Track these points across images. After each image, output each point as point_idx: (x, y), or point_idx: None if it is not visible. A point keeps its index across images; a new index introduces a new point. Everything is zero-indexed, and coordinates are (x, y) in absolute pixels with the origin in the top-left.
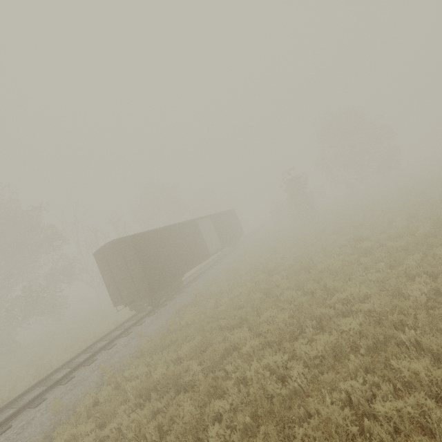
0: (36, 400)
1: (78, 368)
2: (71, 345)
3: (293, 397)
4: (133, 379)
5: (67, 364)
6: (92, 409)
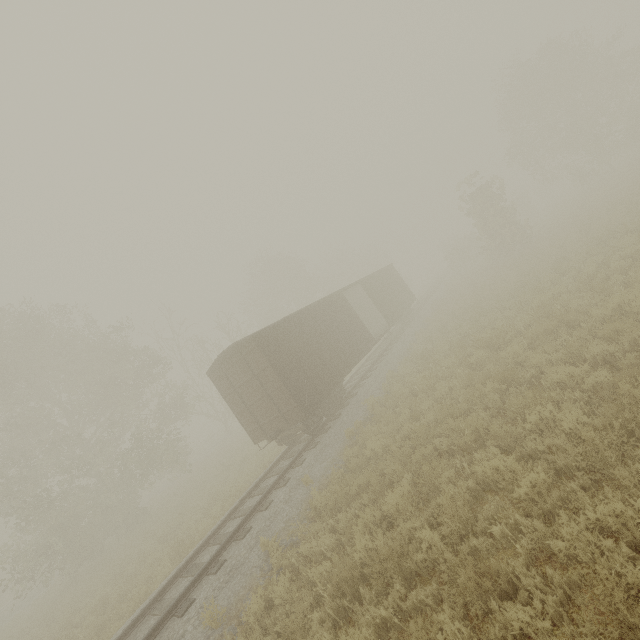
0: (182, 603)
1: (228, 545)
2: (210, 507)
3: None
4: (316, 557)
5: (211, 538)
6: (266, 614)
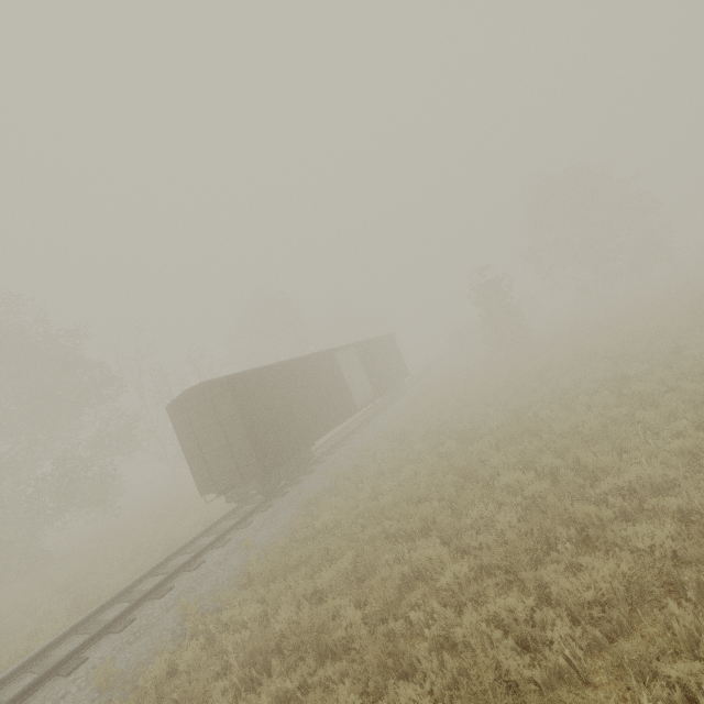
0: (71, 661)
1: (141, 603)
2: (130, 560)
3: (556, 685)
4: (236, 627)
5: (123, 594)
6: (166, 682)
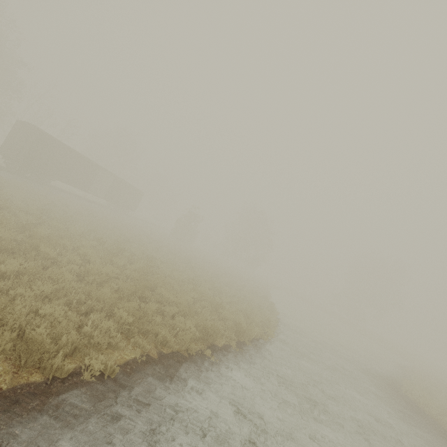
0: None
1: None
2: None
3: None
4: None
5: None
6: None
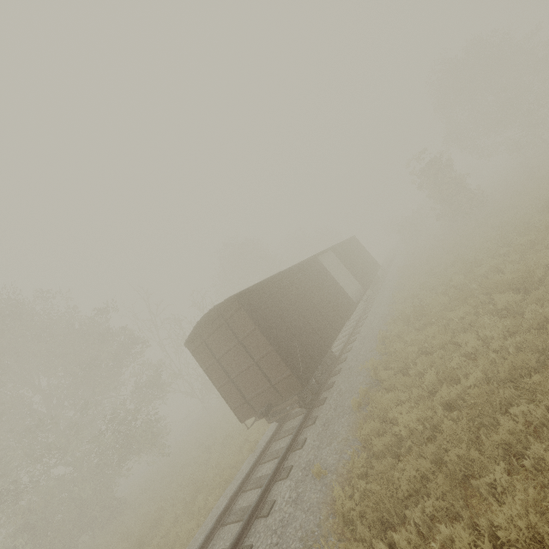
0: None
1: None
2: (192, 502)
3: None
4: None
5: None
6: None
